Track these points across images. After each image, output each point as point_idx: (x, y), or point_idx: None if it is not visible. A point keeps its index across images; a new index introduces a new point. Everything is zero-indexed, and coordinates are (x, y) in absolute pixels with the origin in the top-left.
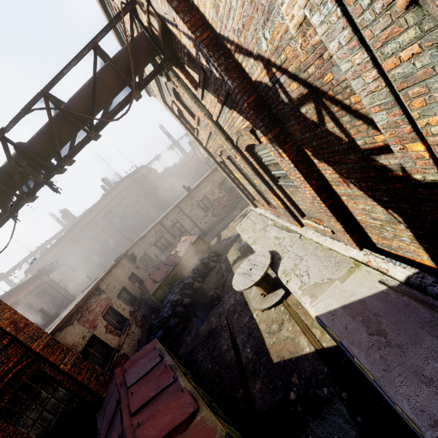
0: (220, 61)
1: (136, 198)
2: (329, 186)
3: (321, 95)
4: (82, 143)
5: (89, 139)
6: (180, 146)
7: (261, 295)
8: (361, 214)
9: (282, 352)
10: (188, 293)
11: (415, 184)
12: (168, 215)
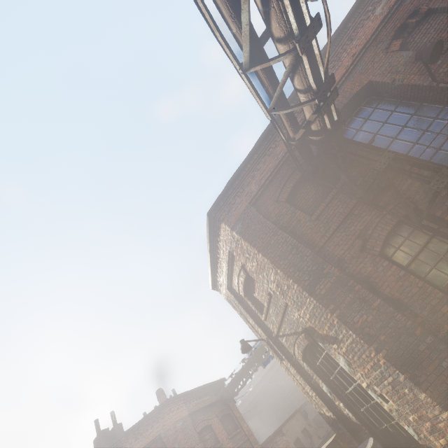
0: None
1: None
2: None
3: None
4: None
5: None
6: None
7: None
8: None
9: None
10: None
11: None
12: None
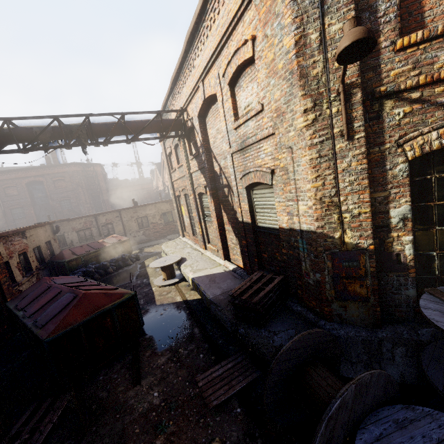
0: (207, 156)
1: (76, 186)
2: (224, 225)
3: (230, 187)
4: (121, 141)
5: (125, 142)
6: (141, 169)
7: (163, 280)
8: (230, 241)
9: (164, 301)
10: (100, 272)
11: (239, 222)
12: (107, 214)
